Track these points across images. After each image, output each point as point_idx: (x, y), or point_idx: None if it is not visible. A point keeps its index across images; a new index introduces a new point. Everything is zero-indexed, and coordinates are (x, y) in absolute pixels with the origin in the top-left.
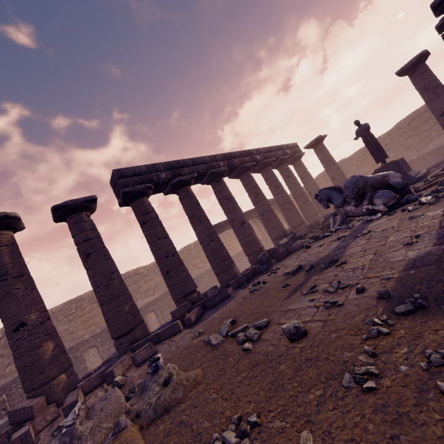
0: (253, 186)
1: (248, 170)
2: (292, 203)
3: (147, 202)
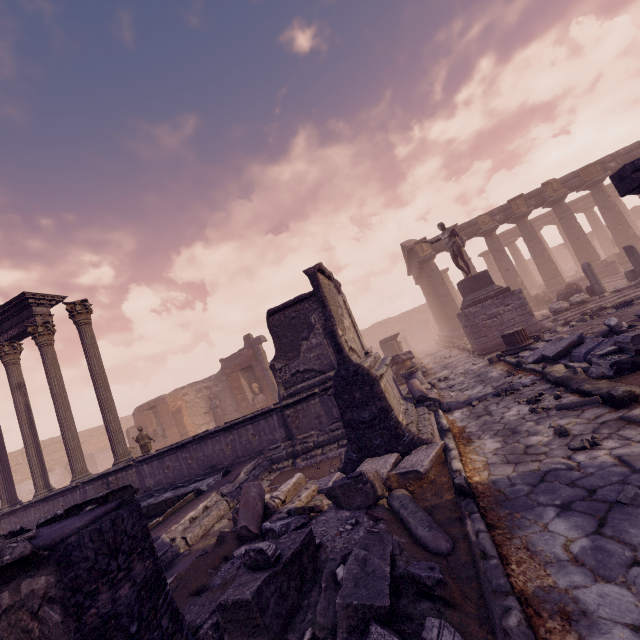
0: (593, 220)
1: (591, 208)
2: (634, 226)
3: (515, 245)
